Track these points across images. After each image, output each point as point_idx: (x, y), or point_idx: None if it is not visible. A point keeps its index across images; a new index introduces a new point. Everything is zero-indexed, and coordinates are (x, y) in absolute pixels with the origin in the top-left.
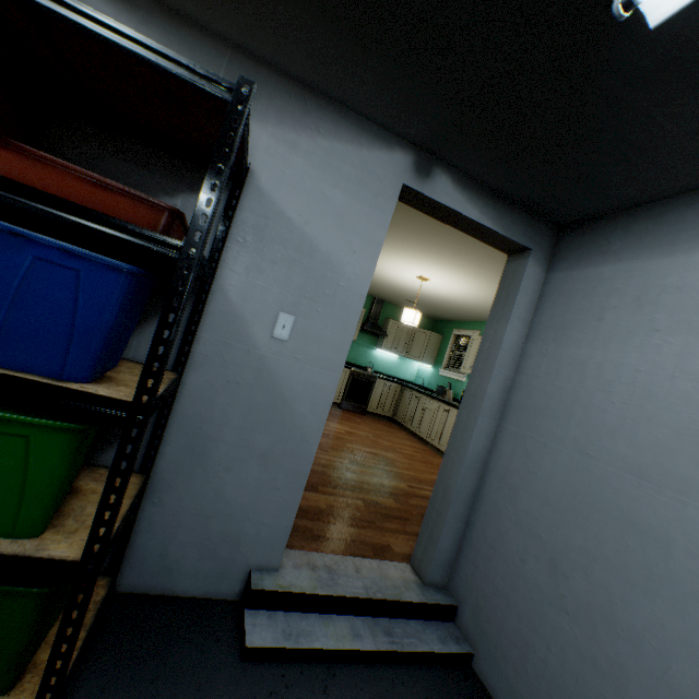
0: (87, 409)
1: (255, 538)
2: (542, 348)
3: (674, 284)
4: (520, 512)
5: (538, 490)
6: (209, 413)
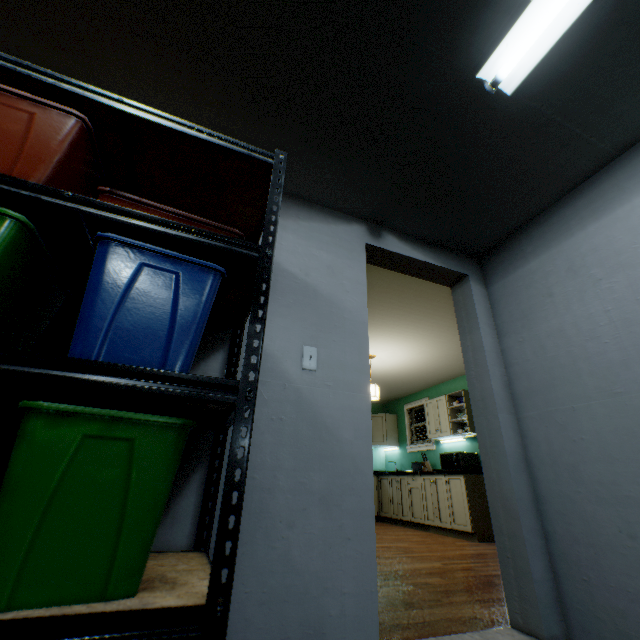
0: (198, 392)
1: (340, 622)
2: (517, 338)
3: (588, 249)
4: (594, 486)
5: (597, 453)
6: (259, 458)
